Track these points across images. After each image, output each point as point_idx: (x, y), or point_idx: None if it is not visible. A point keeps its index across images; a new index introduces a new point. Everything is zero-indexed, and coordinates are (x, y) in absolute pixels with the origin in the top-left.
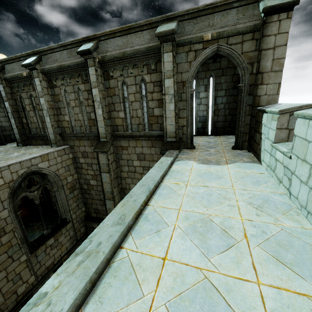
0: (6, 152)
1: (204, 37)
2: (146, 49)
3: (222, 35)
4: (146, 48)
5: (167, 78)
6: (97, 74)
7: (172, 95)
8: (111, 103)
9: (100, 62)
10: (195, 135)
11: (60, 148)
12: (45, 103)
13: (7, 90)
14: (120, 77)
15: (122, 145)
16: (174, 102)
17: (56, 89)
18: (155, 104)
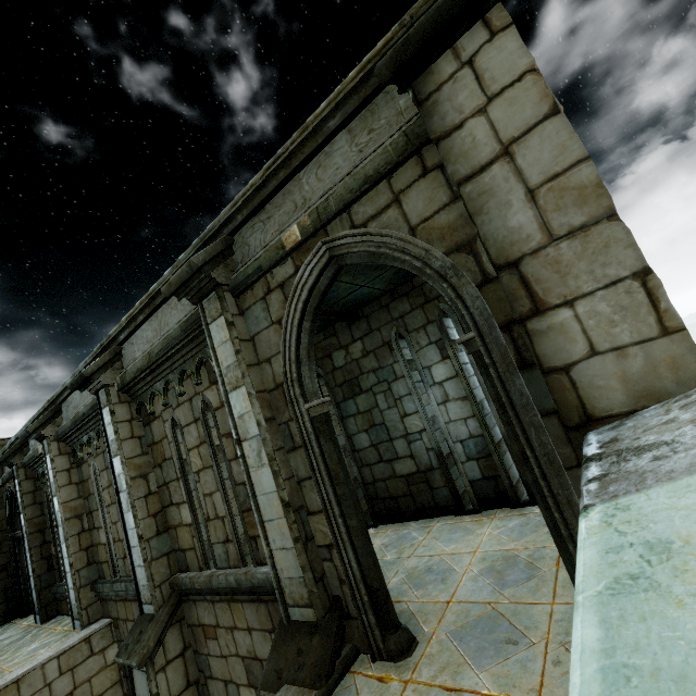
0: None
1: (286, 241)
2: (181, 330)
3: (327, 213)
4: (181, 328)
5: (232, 388)
6: (116, 421)
7: (257, 438)
8: (163, 484)
9: (123, 390)
10: (474, 511)
11: (72, 642)
12: (59, 508)
13: (26, 487)
14: (166, 410)
15: (202, 619)
16: (268, 462)
17: (84, 468)
18: None
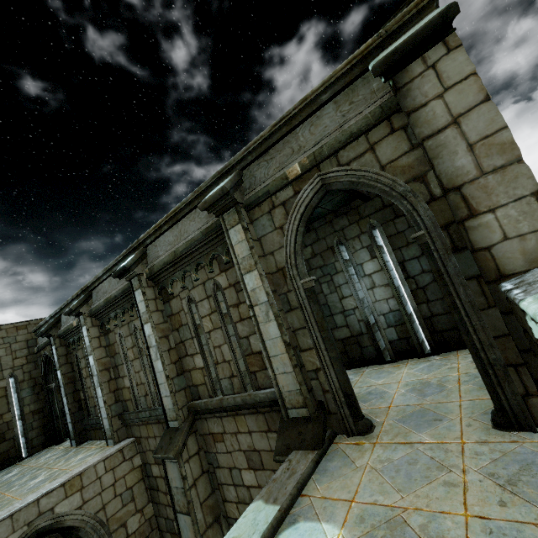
0: (35, 472)
1: (289, 174)
2: (202, 235)
3: (321, 156)
4: (202, 233)
5: (246, 272)
6: (147, 299)
7: (265, 303)
8: (180, 342)
9: (150, 278)
10: (392, 361)
11: (112, 451)
12: (94, 363)
13: (61, 351)
14: (183, 291)
15: (212, 429)
16: (274, 318)
17: (110, 336)
18: (249, 327)
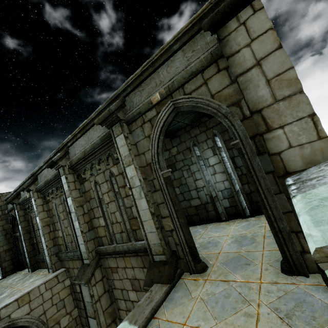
0: (3, 290)
1: (153, 100)
2: (100, 140)
3: (173, 88)
4: (100, 139)
5: (127, 166)
6: (68, 182)
7: (139, 187)
8: (90, 209)
9: (70, 168)
10: (226, 220)
11: (50, 277)
12: (39, 221)
13: (21, 213)
14: (91, 177)
15: (110, 265)
16: (144, 197)
17: (50, 204)
18: (131, 201)
